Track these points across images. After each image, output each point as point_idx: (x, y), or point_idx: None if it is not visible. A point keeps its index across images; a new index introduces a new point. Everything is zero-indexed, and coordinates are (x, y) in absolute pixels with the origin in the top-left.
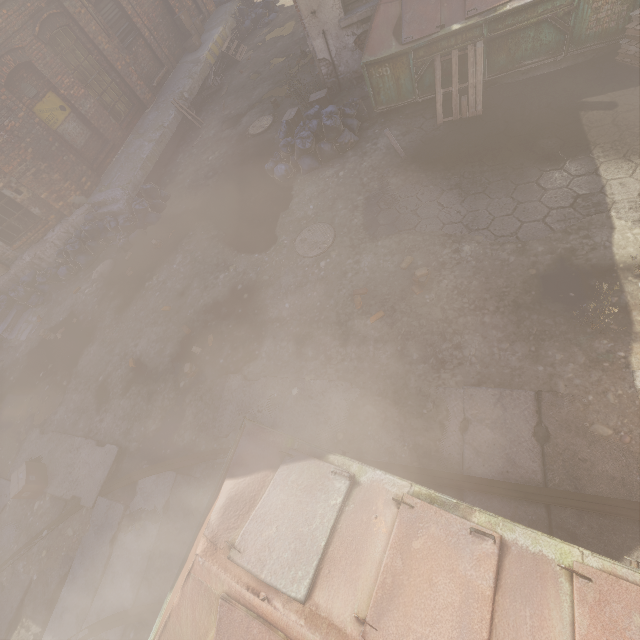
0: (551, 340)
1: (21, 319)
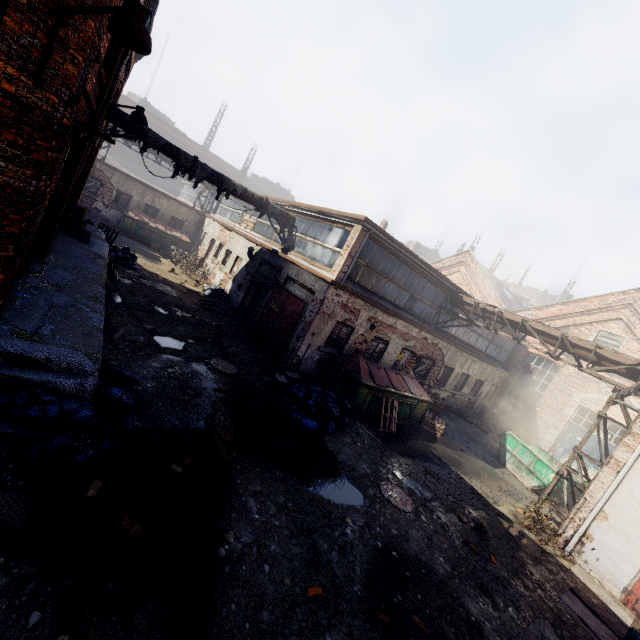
0: (542, 561)
1: None
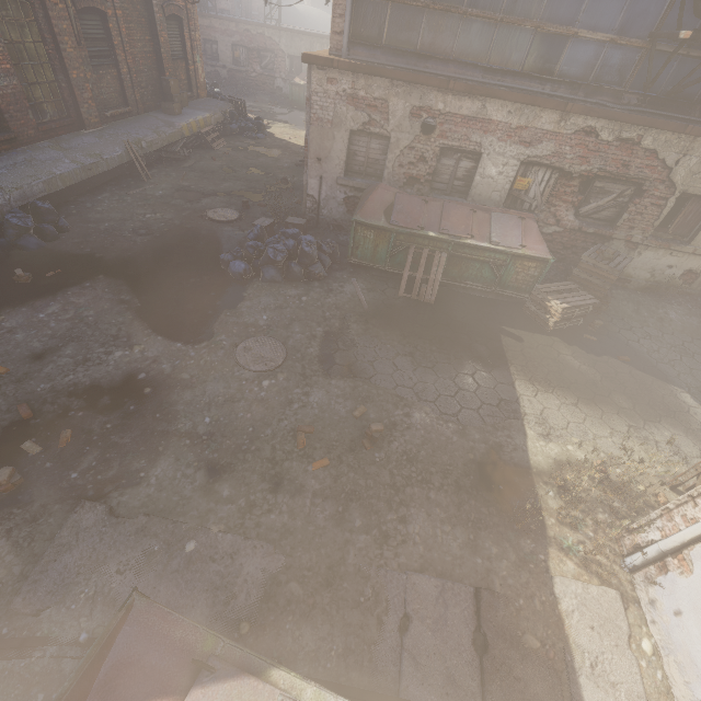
0: (486, 530)
1: None
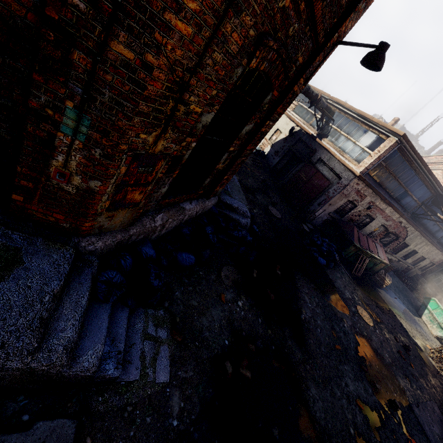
0: (437, 377)
1: (130, 330)
